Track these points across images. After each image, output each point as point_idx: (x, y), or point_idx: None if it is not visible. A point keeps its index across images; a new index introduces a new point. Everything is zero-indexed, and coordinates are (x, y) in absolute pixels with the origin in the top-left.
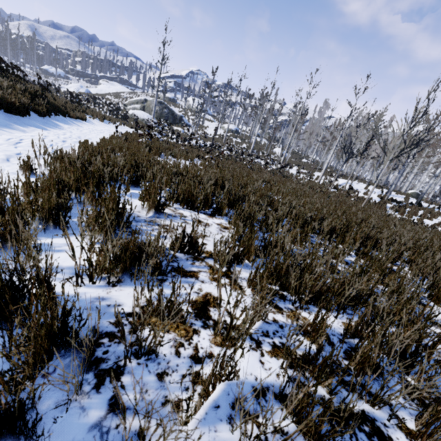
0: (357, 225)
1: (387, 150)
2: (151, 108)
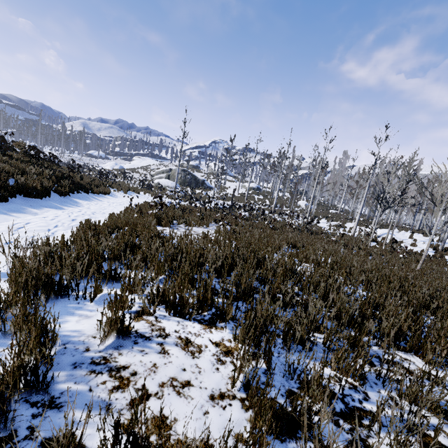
0: (425, 306)
1: (436, 199)
2: (175, 176)
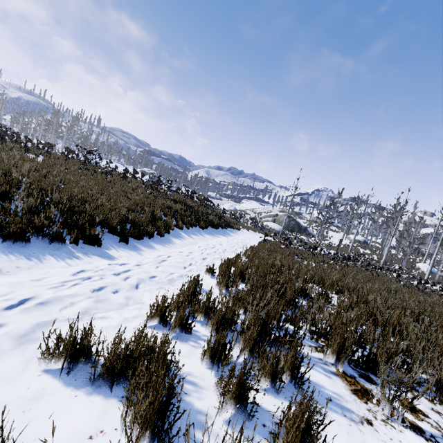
0: None
1: None
2: (280, 220)
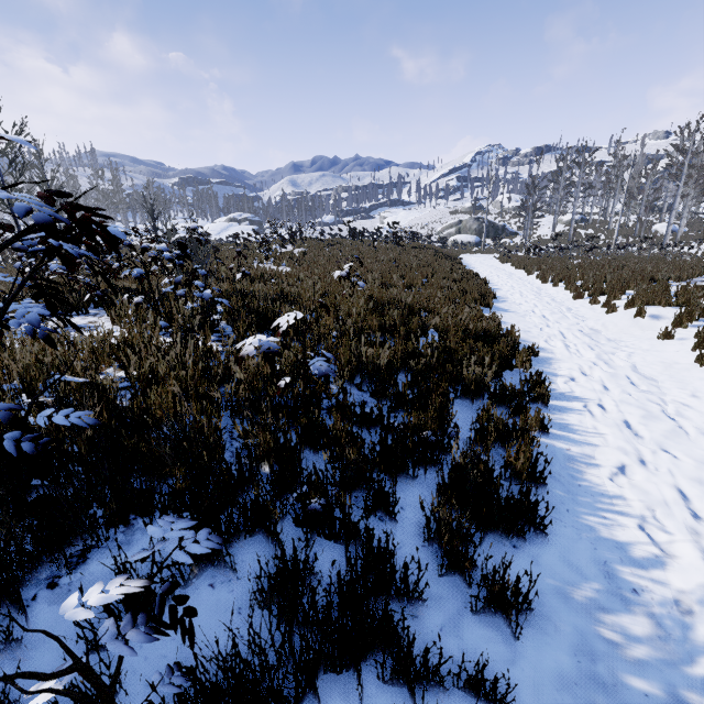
0: None
1: None
2: (467, 228)
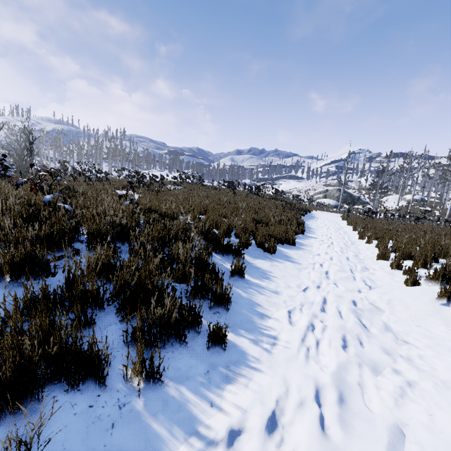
0: None
1: None
2: (331, 195)
